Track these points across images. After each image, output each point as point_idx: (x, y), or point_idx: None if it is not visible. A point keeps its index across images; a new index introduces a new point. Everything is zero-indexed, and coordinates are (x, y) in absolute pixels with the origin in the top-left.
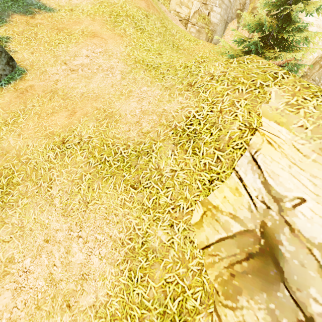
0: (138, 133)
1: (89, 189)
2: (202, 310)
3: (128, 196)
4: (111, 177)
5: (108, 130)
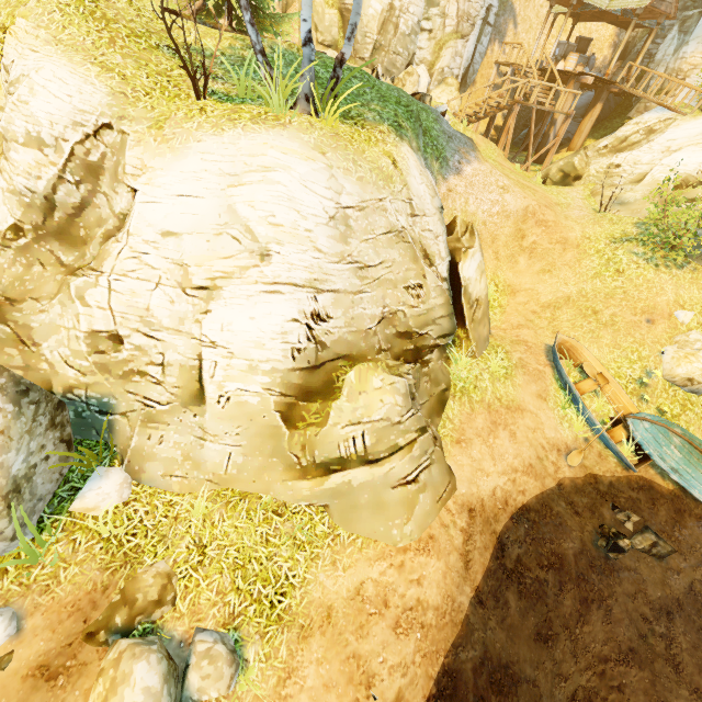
0: None
1: None
2: None
3: None
4: None
5: None
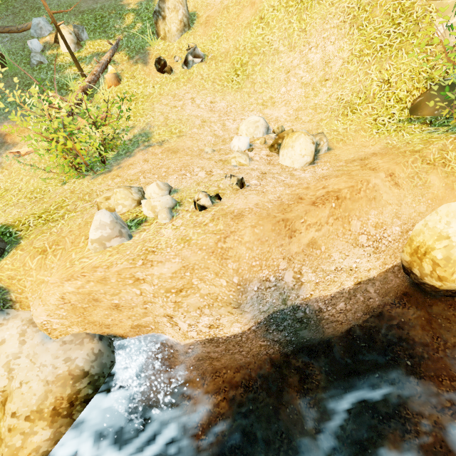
0: None
1: (300, 23)
2: (416, 1)
3: None
4: (313, 2)
5: None
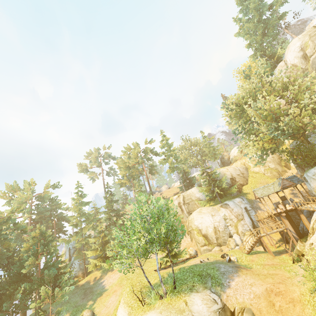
0: (111, 315)
1: None
2: None
3: None
4: None
5: None
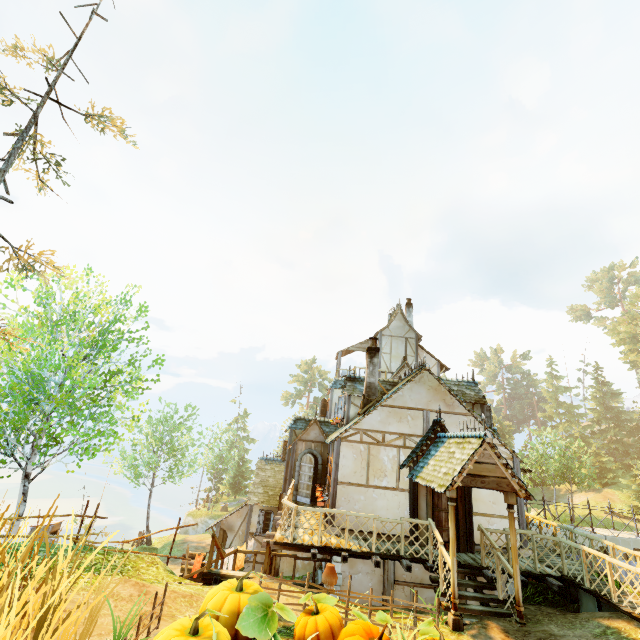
0: None
1: None
2: None
3: None
4: None
5: None
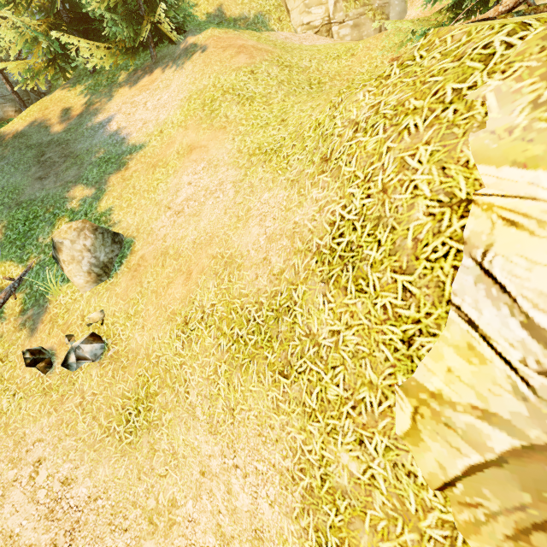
0: (268, 277)
1: (229, 387)
2: None
3: (279, 393)
4: (251, 363)
5: (231, 286)
